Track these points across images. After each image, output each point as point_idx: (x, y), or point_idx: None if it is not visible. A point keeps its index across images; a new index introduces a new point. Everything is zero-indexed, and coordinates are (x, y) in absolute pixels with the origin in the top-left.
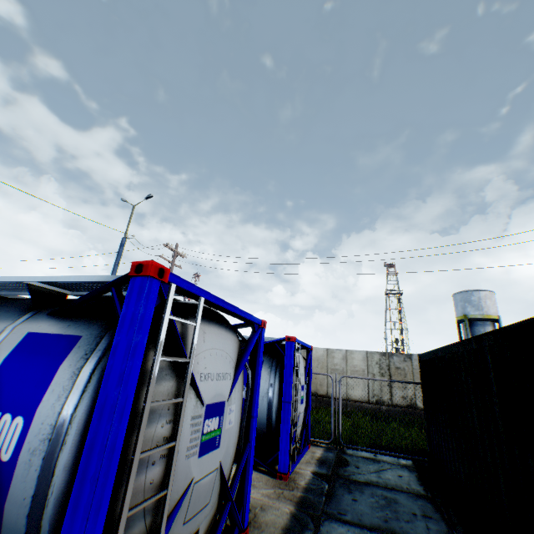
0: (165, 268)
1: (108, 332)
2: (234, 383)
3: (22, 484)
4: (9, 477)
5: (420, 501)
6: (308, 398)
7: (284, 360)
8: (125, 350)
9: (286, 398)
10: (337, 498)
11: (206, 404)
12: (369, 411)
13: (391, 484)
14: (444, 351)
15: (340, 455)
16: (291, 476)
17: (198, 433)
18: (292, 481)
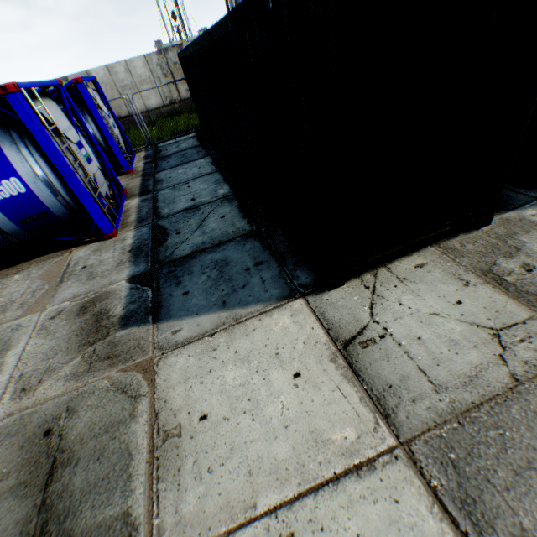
0: (15, 83)
1: (10, 129)
2: (77, 130)
3: (43, 193)
4: (34, 195)
5: (197, 149)
6: (117, 123)
7: (85, 101)
8: (40, 131)
9: (104, 129)
10: (160, 166)
11: (76, 144)
12: (167, 114)
13: (184, 149)
14: (184, 54)
15: (156, 150)
16: (133, 170)
17: (83, 156)
18: (135, 172)
